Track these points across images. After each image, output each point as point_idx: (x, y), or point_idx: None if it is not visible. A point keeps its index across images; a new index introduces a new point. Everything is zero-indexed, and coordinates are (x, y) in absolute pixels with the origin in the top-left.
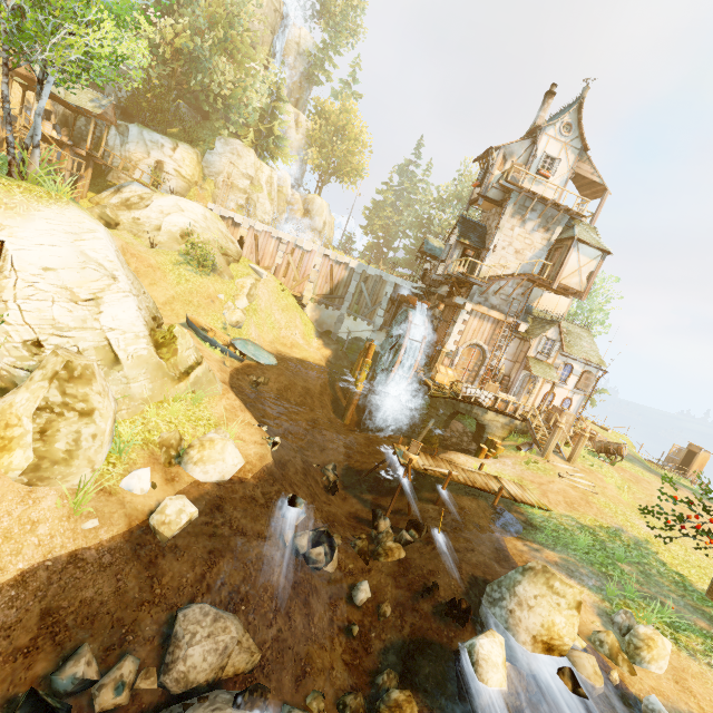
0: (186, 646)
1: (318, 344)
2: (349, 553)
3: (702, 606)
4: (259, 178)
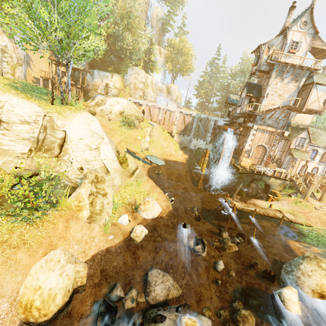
0: (154, 286)
1: (181, 153)
2: (211, 248)
3: None
4: (147, 82)
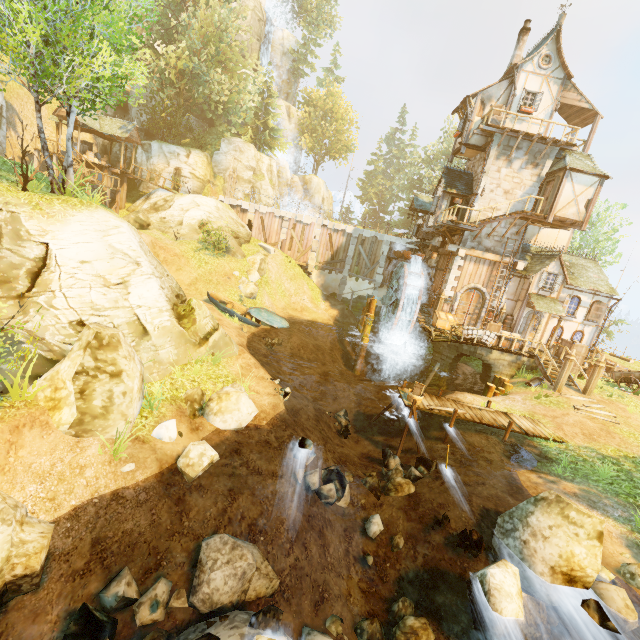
0: (209, 571)
1: (325, 306)
2: (360, 489)
3: None
4: (260, 168)
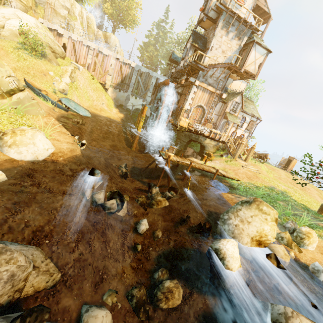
0: None
1: (116, 111)
2: (134, 205)
3: (318, 217)
4: (73, 11)
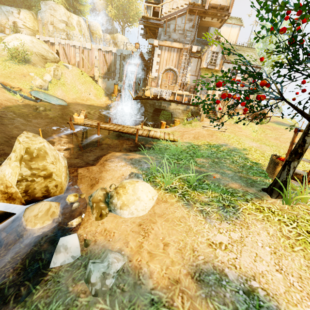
0: None
1: (105, 99)
2: None
3: (252, 176)
4: (71, 22)
